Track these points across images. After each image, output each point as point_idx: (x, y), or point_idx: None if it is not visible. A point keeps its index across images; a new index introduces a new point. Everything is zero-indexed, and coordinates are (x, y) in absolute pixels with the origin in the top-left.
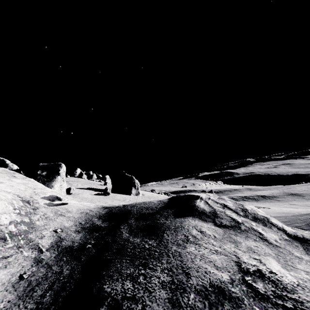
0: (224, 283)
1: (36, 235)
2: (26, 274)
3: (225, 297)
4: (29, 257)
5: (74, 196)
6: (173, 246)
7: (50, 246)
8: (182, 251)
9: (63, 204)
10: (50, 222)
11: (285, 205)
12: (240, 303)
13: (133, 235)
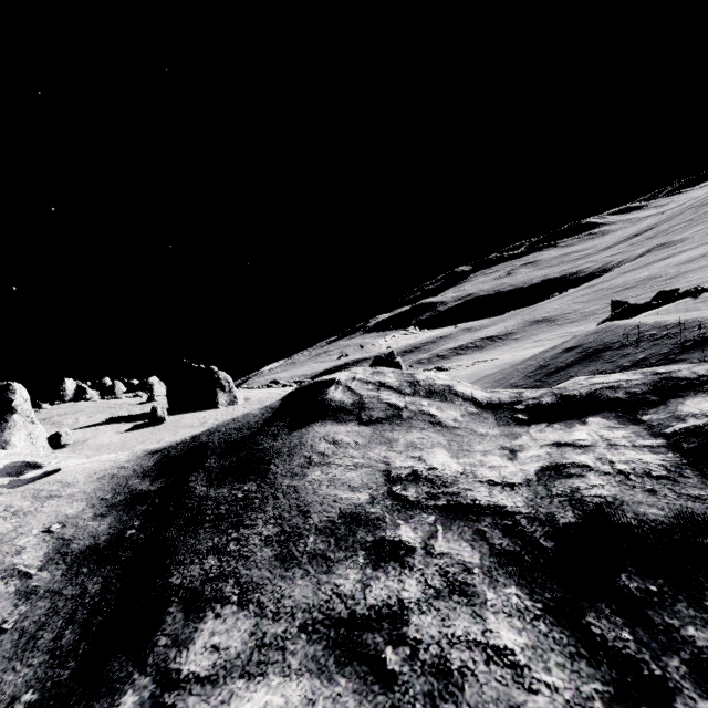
0: (360, 507)
1: (3, 553)
2: (9, 623)
3: (360, 524)
4: (4, 595)
5: (76, 448)
6: (285, 480)
7: (46, 561)
8: (299, 483)
9: (48, 475)
10: (27, 519)
11: (527, 344)
12: (380, 523)
13: (215, 485)
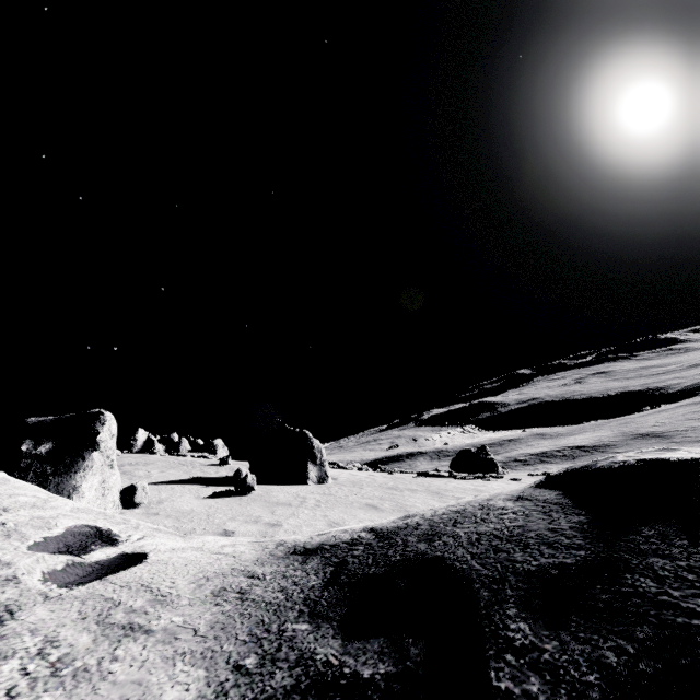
0: None
1: None
2: None
3: None
4: None
5: (150, 511)
6: None
7: None
8: None
9: (127, 562)
10: (77, 699)
11: None
12: None
13: None
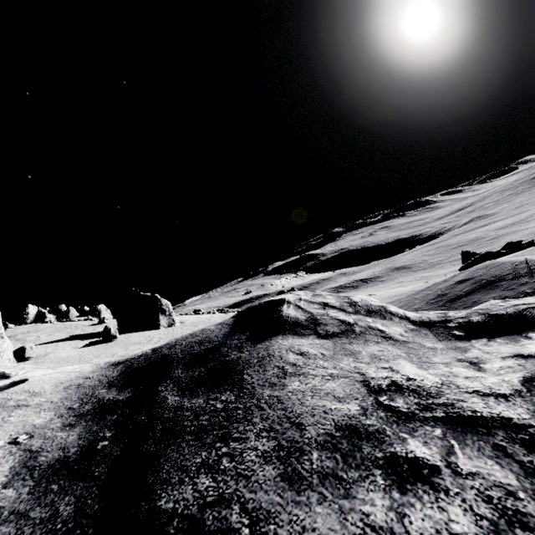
0: (354, 418)
1: None
2: None
3: (361, 437)
4: None
5: (38, 361)
6: (265, 390)
7: (11, 476)
8: (281, 393)
9: (16, 384)
10: None
11: (391, 285)
12: (383, 436)
13: (188, 395)
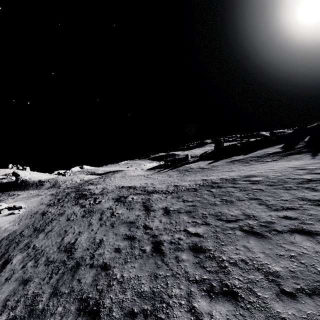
0: None
1: None
2: None
3: None
4: None
5: None
6: None
7: None
8: None
9: None
10: None
11: None
12: None
13: None
